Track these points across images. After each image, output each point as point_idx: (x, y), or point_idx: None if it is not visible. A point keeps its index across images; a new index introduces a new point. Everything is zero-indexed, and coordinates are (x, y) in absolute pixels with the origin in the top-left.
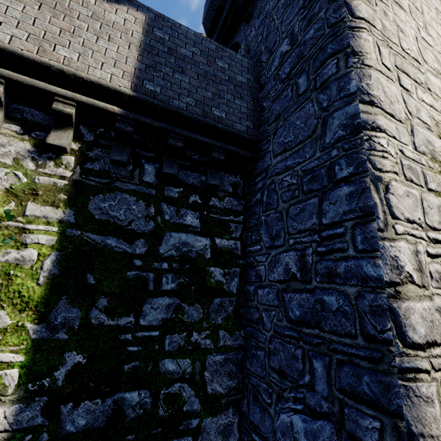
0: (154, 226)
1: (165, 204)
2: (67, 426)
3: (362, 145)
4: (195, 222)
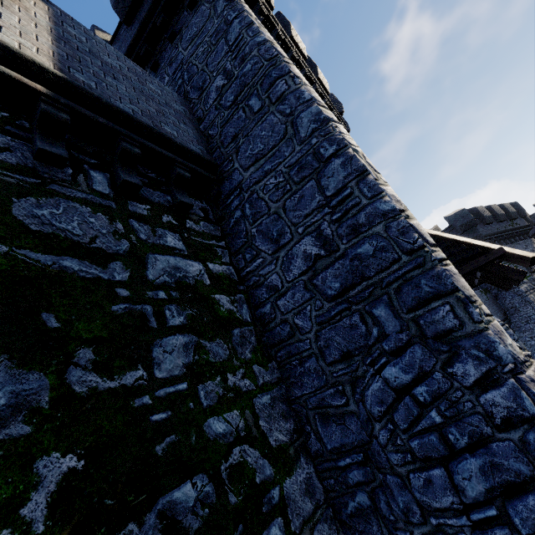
0: (129, 246)
1: (135, 221)
2: None
3: (335, 130)
4: (179, 245)
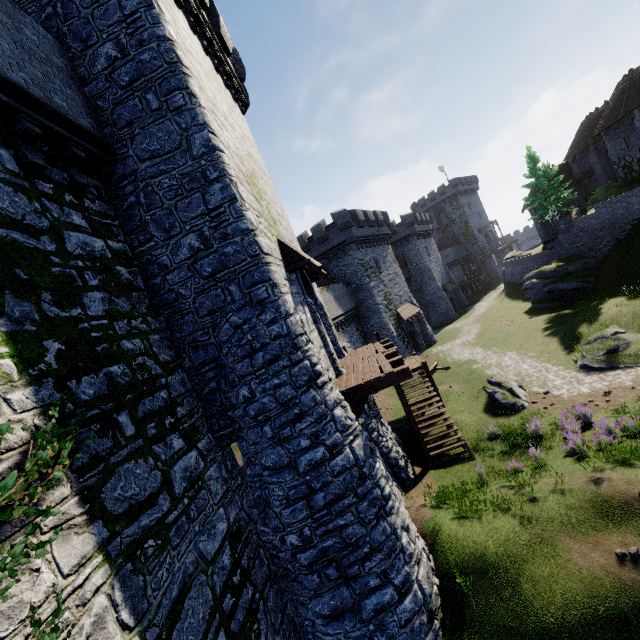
0: (48, 223)
1: (46, 200)
2: (82, 396)
3: (219, 159)
4: (83, 223)
